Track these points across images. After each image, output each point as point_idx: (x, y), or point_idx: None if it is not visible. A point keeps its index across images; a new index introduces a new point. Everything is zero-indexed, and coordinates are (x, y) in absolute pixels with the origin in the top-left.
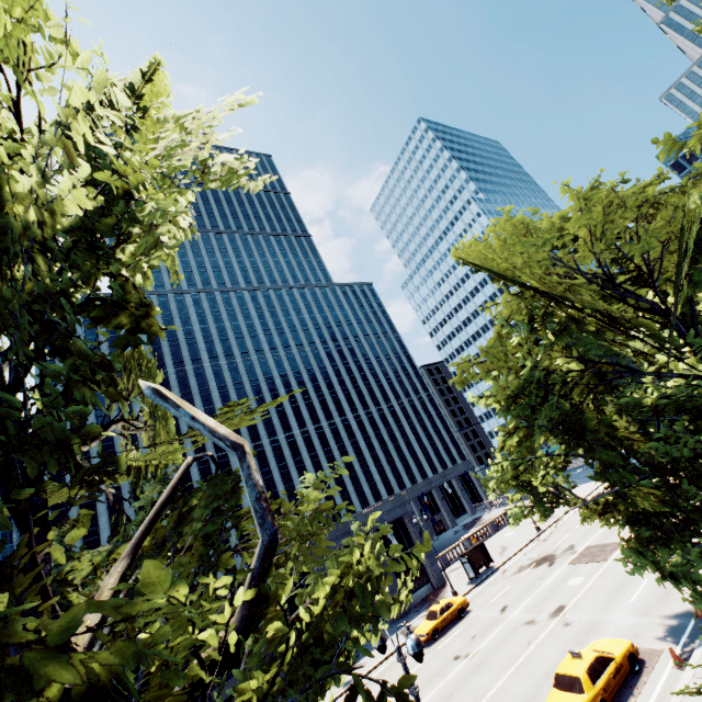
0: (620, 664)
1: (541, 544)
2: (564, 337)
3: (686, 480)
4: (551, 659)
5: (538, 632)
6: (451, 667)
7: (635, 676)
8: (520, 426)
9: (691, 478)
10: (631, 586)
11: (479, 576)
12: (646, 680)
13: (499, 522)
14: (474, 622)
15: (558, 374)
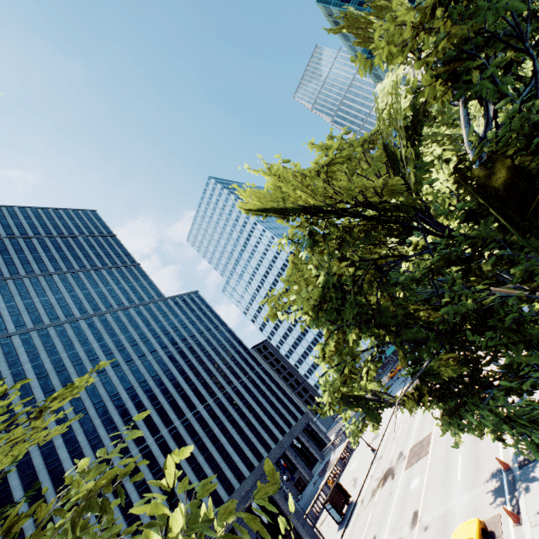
0: None
1: (380, 462)
2: (343, 246)
3: (471, 332)
4: None
5: None
6: None
7: None
8: (335, 330)
9: (474, 330)
10: (453, 466)
11: (345, 517)
12: None
13: (344, 457)
14: None
15: (349, 275)
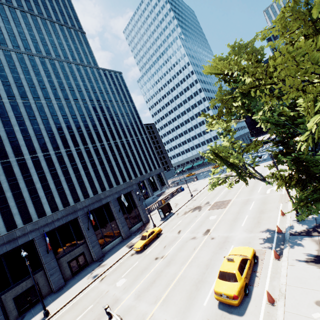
0: (251, 261)
1: (194, 202)
2: None
3: None
4: (207, 257)
5: (198, 243)
6: (154, 264)
7: (255, 265)
8: None
9: None
10: (240, 219)
11: (166, 217)
12: (262, 267)
13: (174, 193)
14: (165, 239)
15: None
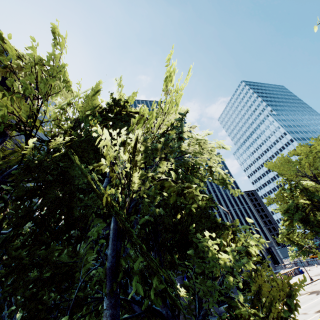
0: None
1: (313, 286)
2: (301, 193)
3: None
4: None
5: (308, 317)
6: None
7: None
8: (288, 218)
9: None
10: None
11: None
12: None
13: (289, 274)
14: None
15: (300, 204)
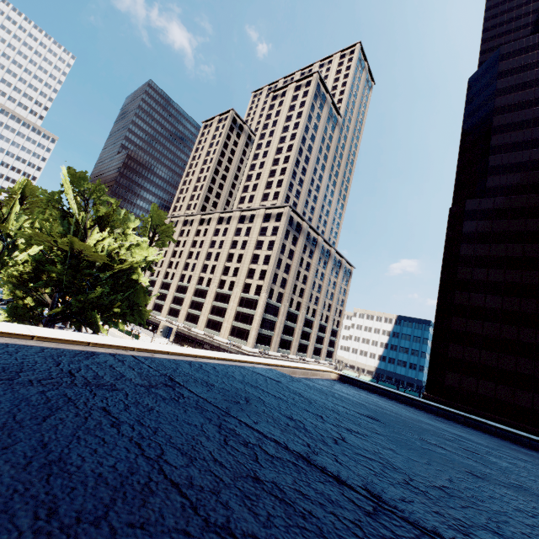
0: None
1: None
2: None
3: None
4: None
5: None
6: None
7: None
8: None
9: None
10: None
11: None
12: None
13: None
14: None
15: None
